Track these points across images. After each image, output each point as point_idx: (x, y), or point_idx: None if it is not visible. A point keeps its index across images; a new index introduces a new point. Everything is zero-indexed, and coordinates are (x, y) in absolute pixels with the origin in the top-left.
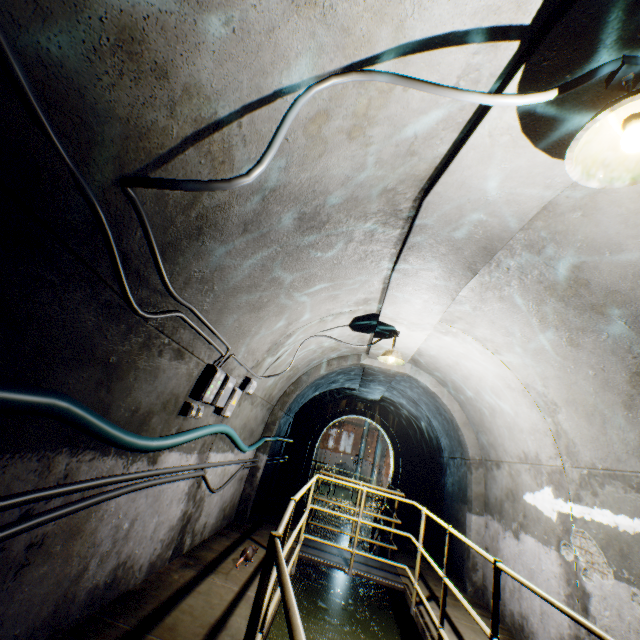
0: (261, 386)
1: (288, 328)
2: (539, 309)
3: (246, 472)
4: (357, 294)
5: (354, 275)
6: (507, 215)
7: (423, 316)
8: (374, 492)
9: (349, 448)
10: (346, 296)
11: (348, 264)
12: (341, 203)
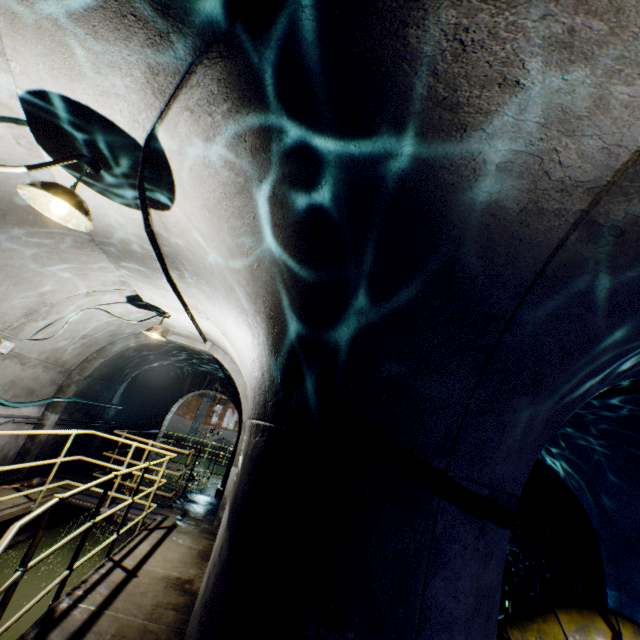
0: (35, 349)
1: (45, 298)
2: (211, 304)
3: (28, 428)
4: (108, 276)
5: (88, 260)
6: (133, 233)
7: (169, 301)
8: (143, 446)
9: (232, 425)
10: (98, 276)
11: (71, 250)
12: (9, 202)
